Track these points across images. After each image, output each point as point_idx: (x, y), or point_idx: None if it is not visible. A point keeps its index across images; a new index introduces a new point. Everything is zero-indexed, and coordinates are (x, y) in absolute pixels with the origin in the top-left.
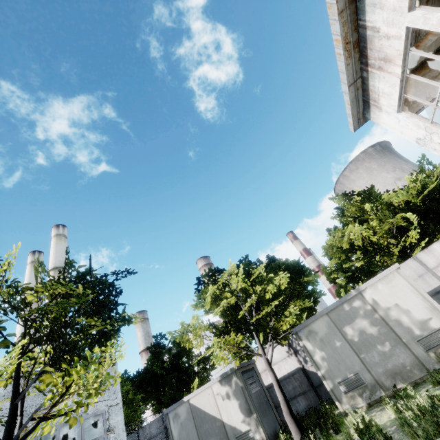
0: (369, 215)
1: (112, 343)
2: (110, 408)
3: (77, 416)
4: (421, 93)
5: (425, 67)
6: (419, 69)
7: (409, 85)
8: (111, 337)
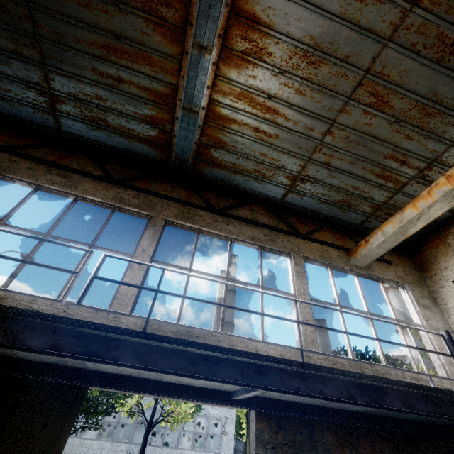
0: None
1: None
2: (226, 419)
3: (206, 414)
4: None
5: None
6: None
7: None
8: None
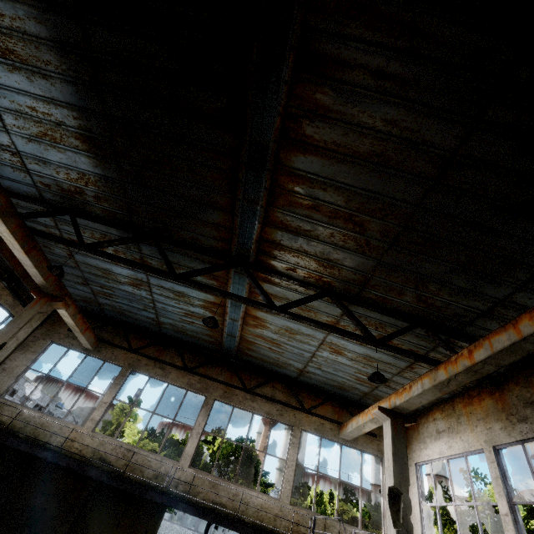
0: (494, 533)
1: None
2: None
3: None
4: (426, 442)
5: (440, 408)
6: (437, 407)
7: (425, 421)
8: None
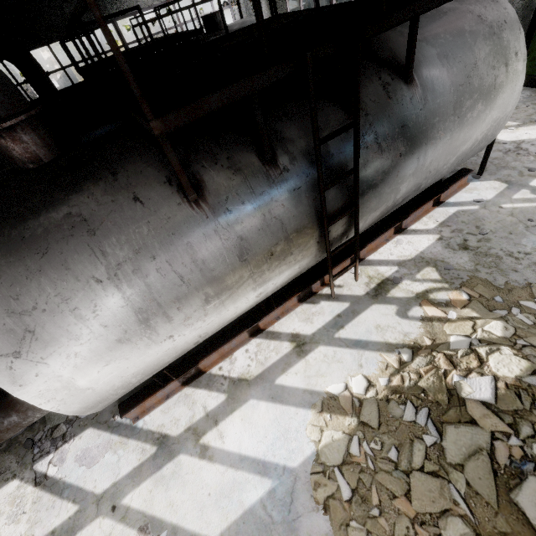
0: None
1: None
2: None
3: None
4: None
5: None
6: None
7: None
8: None
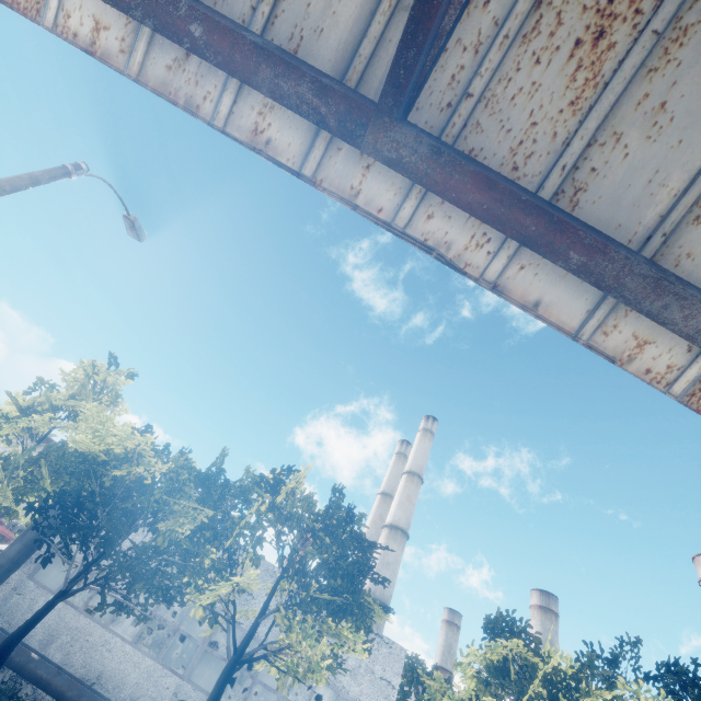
0: None
1: (355, 626)
2: None
3: (337, 685)
4: None
5: None
6: None
7: None
8: (343, 618)
